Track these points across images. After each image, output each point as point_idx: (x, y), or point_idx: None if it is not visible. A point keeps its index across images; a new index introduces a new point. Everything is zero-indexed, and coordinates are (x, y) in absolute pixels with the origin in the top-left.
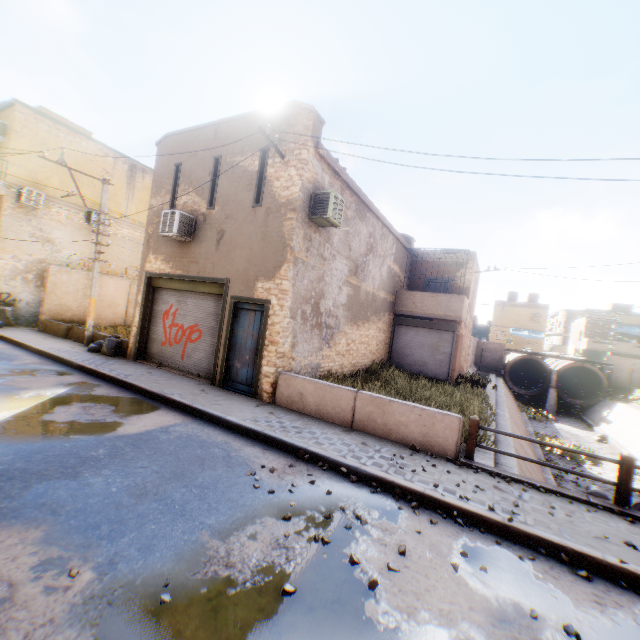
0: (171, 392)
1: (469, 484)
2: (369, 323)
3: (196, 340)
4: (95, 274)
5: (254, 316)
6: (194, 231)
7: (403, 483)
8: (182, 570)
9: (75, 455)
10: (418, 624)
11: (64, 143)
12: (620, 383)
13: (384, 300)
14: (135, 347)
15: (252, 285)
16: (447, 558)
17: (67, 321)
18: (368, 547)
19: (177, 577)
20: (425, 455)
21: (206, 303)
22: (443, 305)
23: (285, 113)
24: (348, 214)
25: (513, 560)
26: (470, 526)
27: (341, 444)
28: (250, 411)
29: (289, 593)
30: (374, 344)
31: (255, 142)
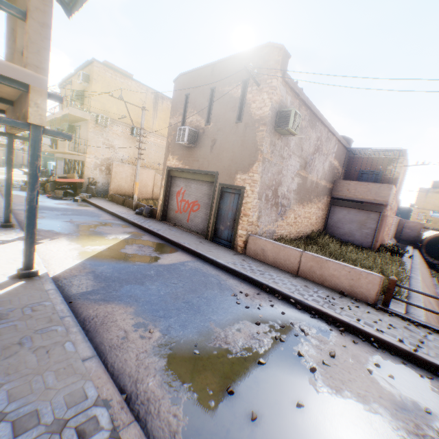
0: (183, 242)
1: (384, 322)
2: (311, 203)
3: (196, 210)
4: (138, 167)
5: (234, 197)
6: (196, 140)
7: (334, 315)
8: (202, 340)
9: (139, 272)
10: (342, 397)
11: (118, 84)
12: None
13: (324, 187)
14: (160, 213)
15: (233, 176)
16: (364, 365)
17: (122, 195)
18: (309, 349)
19: (200, 343)
20: (350, 299)
21: (203, 187)
22: (372, 192)
23: (261, 52)
24: (302, 124)
25: (414, 376)
26: (382, 349)
27: (290, 284)
28: (230, 257)
29: (262, 364)
30: (314, 218)
31: (239, 76)
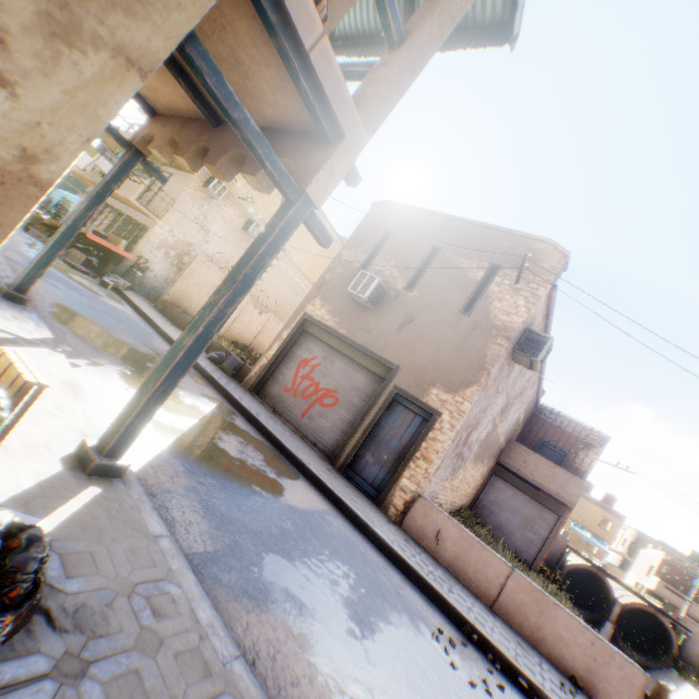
0: (306, 459)
1: None
2: (481, 464)
3: (328, 406)
4: None
5: (412, 418)
6: (379, 301)
7: None
8: None
9: (271, 519)
10: None
11: None
12: (690, 657)
13: (500, 445)
14: (256, 378)
15: (425, 387)
16: None
17: (180, 309)
18: None
19: None
20: (589, 698)
21: (357, 375)
22: (558, 481)
23: (534, 244)
24: None
25: None
26: None
27: (500, 633)
28: (387, 528)
29: None
30: (471, 487)
31: (487, 254)
